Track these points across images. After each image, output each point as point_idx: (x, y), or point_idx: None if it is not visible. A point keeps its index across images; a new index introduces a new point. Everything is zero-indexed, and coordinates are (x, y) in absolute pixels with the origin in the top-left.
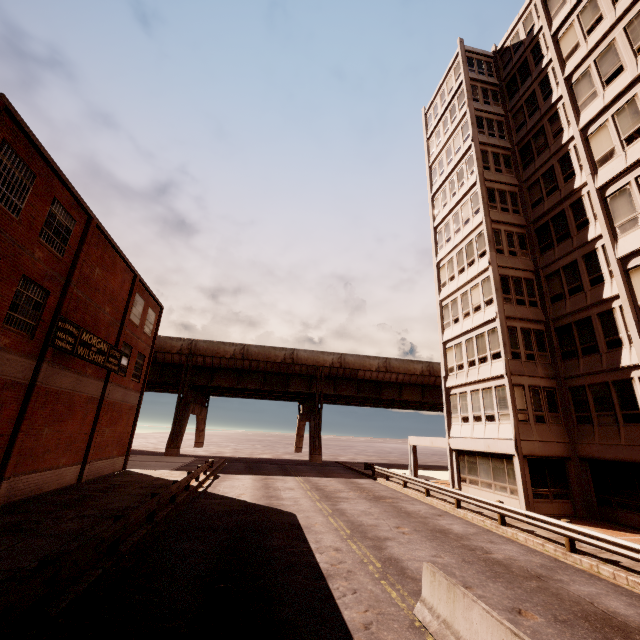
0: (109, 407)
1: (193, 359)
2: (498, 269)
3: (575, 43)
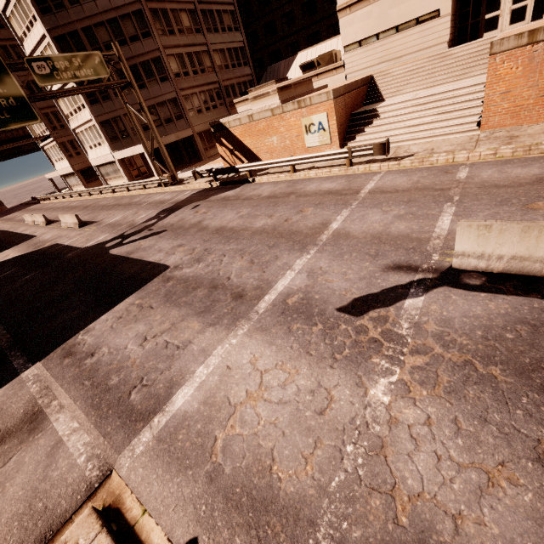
0: None
1: None
2: (20, 78)
3: None
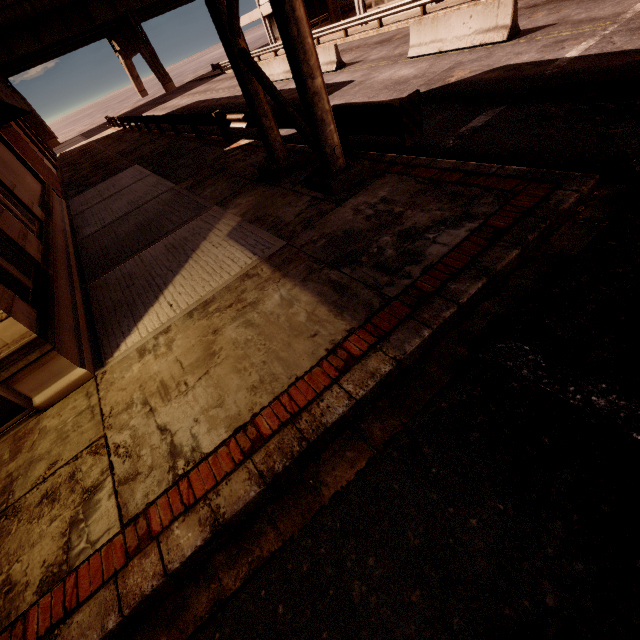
0: None
1: None
2: None
3: None
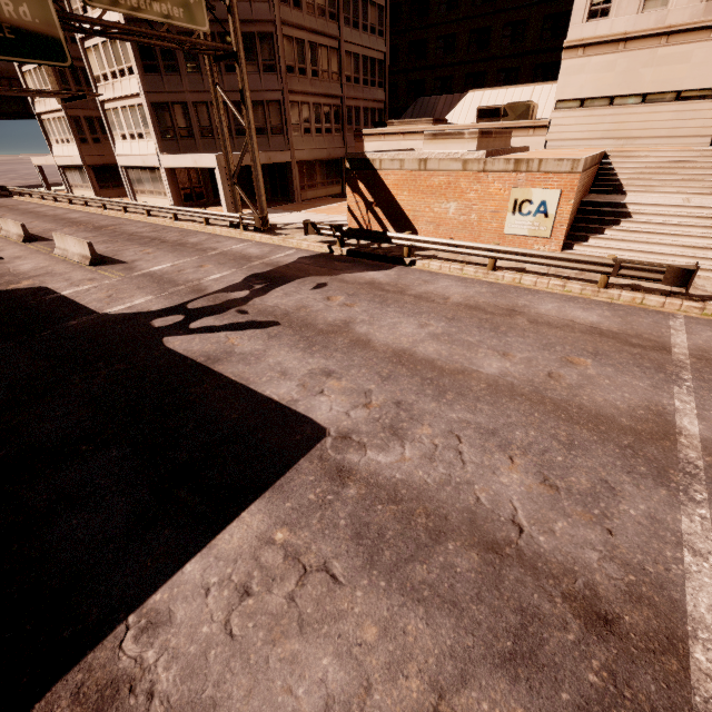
0: None
1: None
2: None
3: None
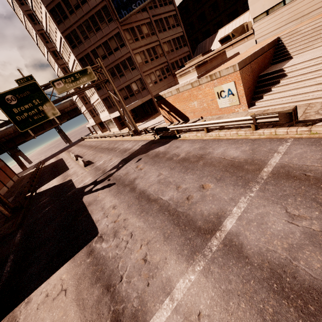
0: (1, 168)
1: (0, 141)
2: None
3: (41, 19)
